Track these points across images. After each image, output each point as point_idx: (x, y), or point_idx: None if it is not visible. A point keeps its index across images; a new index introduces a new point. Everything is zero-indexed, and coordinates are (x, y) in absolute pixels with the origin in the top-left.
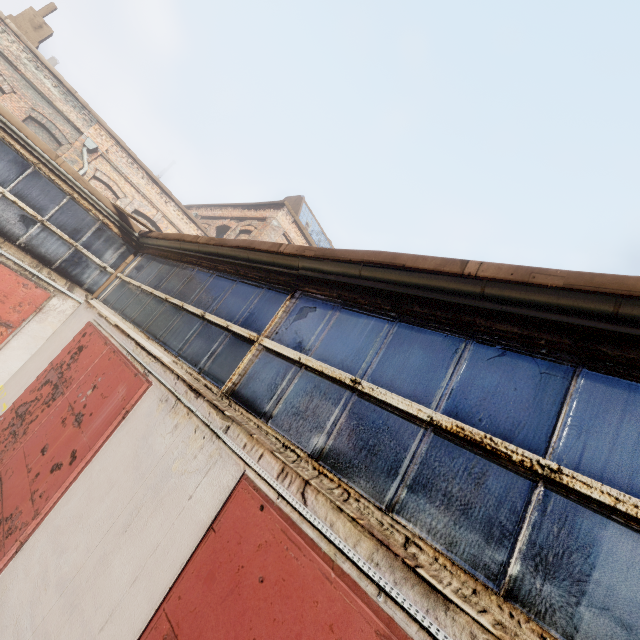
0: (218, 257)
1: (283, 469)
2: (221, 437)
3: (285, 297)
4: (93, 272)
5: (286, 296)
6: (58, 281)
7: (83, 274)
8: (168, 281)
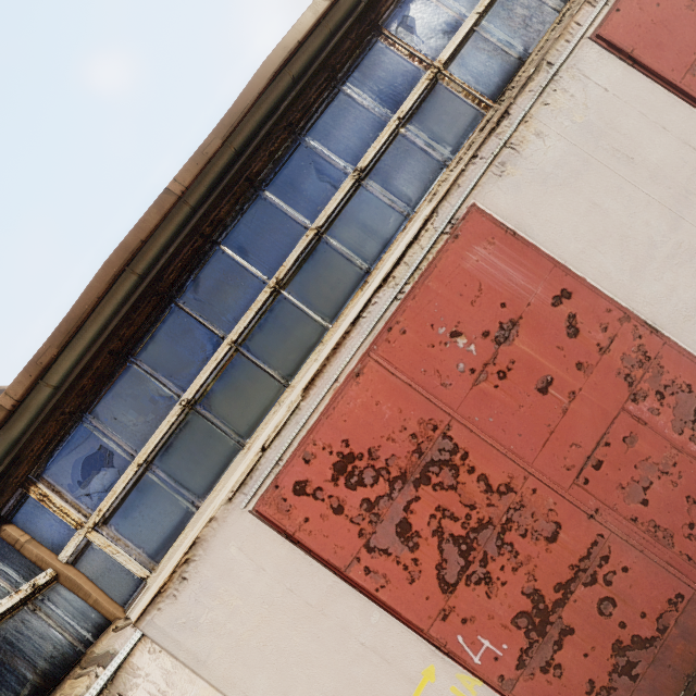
0: (242, 156)
1: (589, 2)
2: (557, 69)
3: (381, 41)
4: (42, 621)
5: (380, 40)
6: (74, 694)
7: (46, 644)
8: (217, 308)
